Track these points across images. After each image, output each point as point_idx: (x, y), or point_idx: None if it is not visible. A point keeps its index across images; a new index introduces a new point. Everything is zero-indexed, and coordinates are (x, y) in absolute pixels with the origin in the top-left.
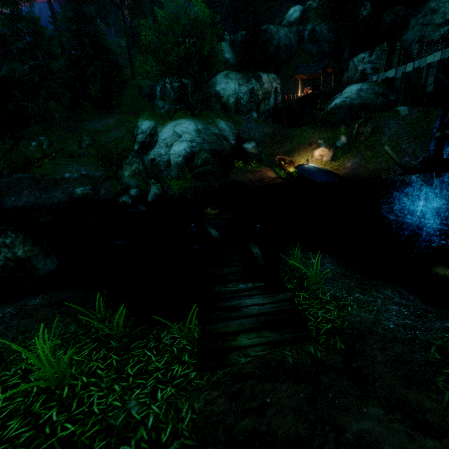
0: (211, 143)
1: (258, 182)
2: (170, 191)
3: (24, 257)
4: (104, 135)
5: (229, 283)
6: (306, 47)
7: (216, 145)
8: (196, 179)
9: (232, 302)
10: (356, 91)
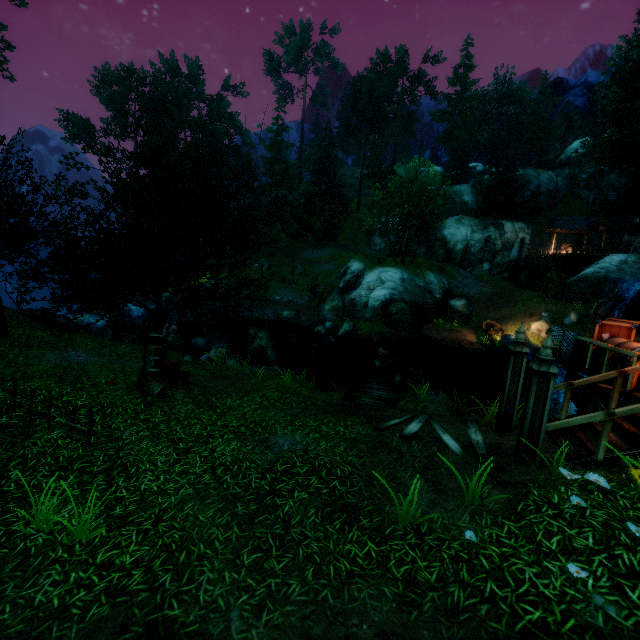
0: (413, 294)
1: (452, 342)
2: (360, 330)
3: (264, 347)
4: (315, 265)
5: (371, 384)
6: (580, 193)
7: (417, 297)
8: (387, 325)
9: (368, 390)
10: (618, 263)
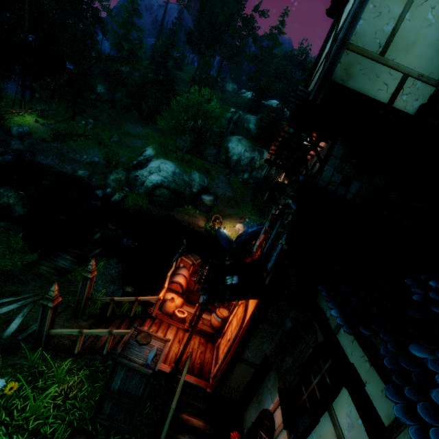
0: (178, 184)
1: (188, 224)
2: (127, 201)
3: (12, 204)
4: (131, 138)
5: (66, 254)
6: None
7: (180, 187)
8: (149, 202)
9: (58, 259)
10: None
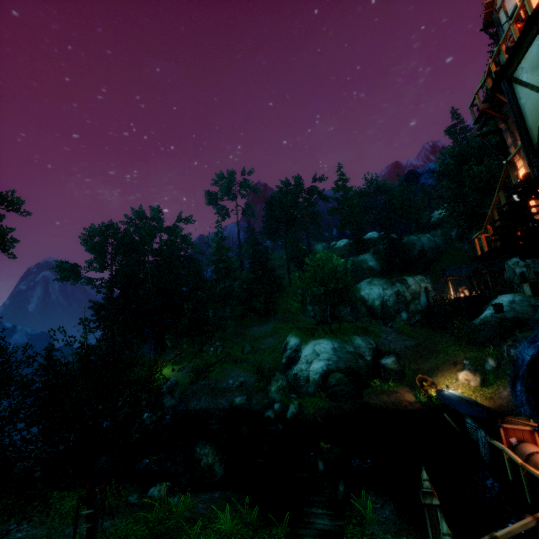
0: (346, 361)
1: (393, 405)
2: (306, 410)
3: (211, 463)
4: (261, 341)
5: (313, 507)
6: (456, 245)
7: (351, 363)
8: (329, 398)
9: (311, 519)
10: (508, 303)
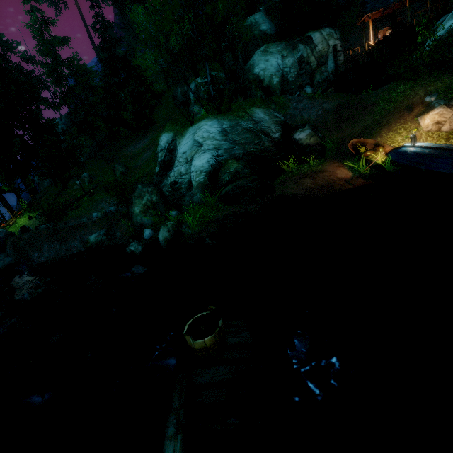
0: (244, 144)
1: (322, 190)
2: (187, 229)
3: None
4: (137, 158)
5: None
6: None
7: (251, 146)
8: (224, 203)
9: None
10: None
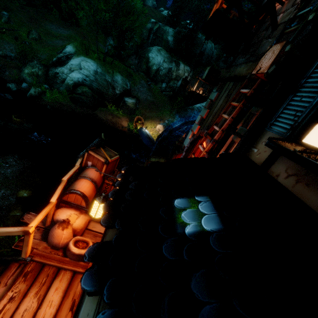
0: (100, 85)
1: (111, 123)
2: (45, 97)
3: None
4: (52, 38)
5: None
6: (220, 63)
7: (103, 88)
8: (71, 100)
9: None
10: None
